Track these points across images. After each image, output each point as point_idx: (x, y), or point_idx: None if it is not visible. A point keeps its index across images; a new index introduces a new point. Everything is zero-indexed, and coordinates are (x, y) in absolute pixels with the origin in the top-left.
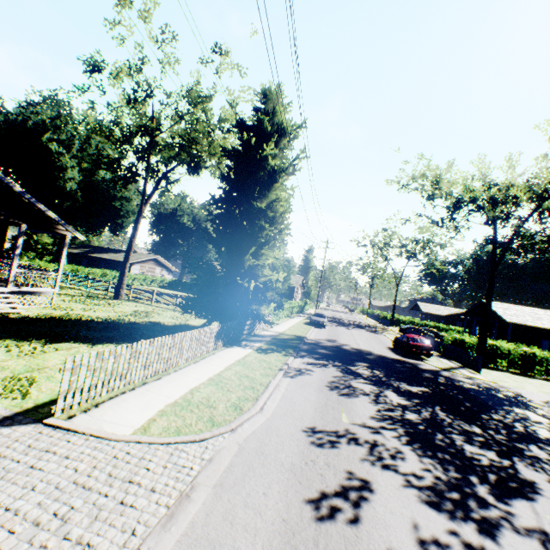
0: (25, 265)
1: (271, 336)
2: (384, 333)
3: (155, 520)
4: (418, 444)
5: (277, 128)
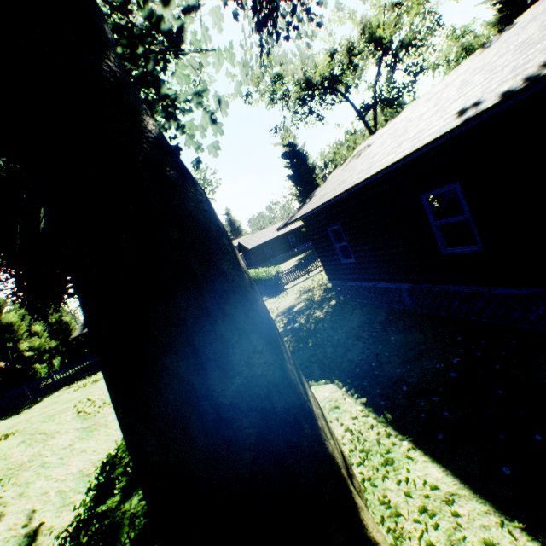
0: (267, 282)
1: None
2: None
3: None
4: None
5: None
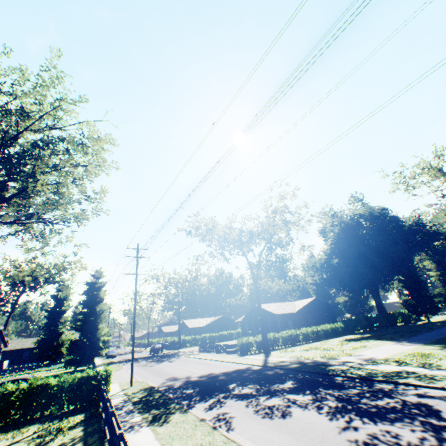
0: None
1: (102, 364)
2: (145, 350)
3: (125, 370)
4: (155, 361)
5: (104, 284)
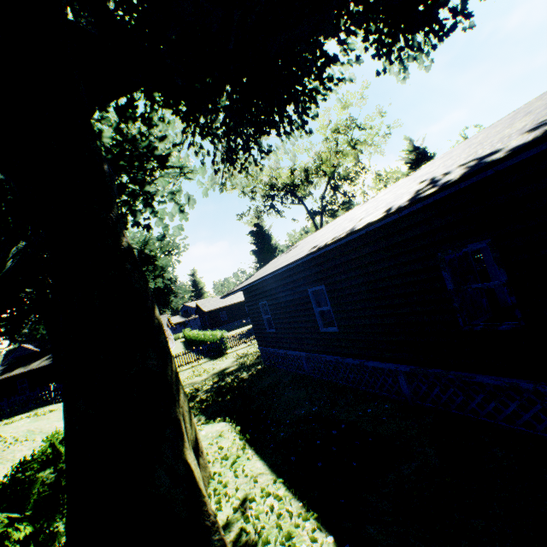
0: (212, 344)
1: None
2: None
3: None
4: None
5: None
